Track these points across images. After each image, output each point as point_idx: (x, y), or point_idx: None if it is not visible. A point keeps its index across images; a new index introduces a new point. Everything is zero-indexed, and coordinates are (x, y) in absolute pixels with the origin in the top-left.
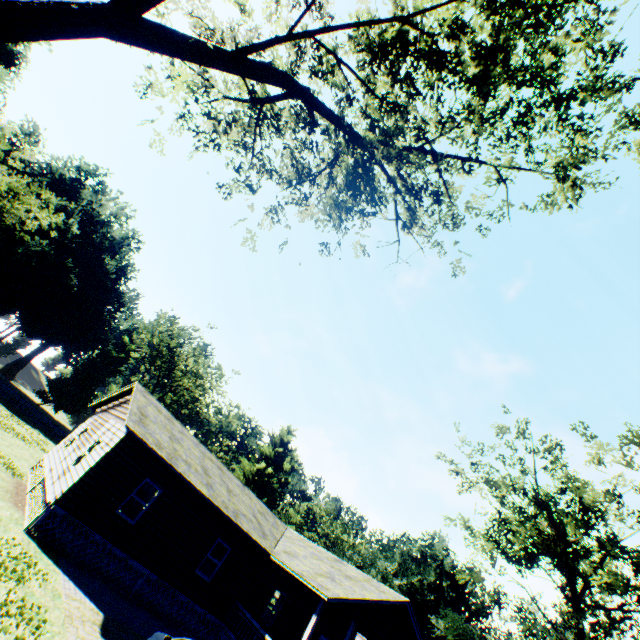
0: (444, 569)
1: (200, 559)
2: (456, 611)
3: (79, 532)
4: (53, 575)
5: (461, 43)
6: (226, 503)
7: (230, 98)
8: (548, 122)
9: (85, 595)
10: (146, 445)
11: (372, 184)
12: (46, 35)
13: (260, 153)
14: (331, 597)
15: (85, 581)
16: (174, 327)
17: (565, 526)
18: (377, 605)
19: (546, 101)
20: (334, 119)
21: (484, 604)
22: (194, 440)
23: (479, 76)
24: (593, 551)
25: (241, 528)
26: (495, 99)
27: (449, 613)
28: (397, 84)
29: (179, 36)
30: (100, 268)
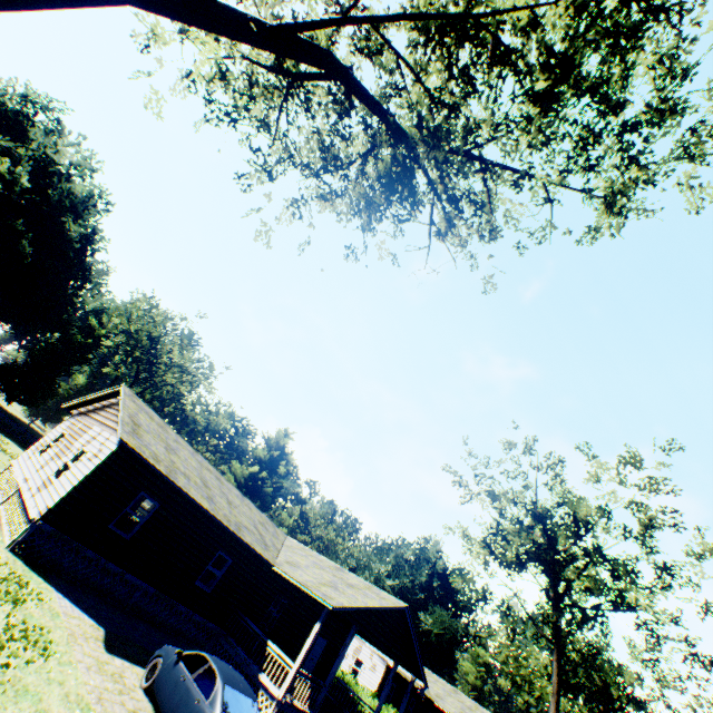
0: (436, 570)
1: (200, 571)
2: (444, 608)
3: (69, 548)
4: (47, 594)
5: (529, 40)
6: (228, 516)
7: (251, 60)
8: (607, 149)
9: (83, 612)
10: (143, 459)
11: (411, 187)
12: (58, 3)
13: (285, 135)
14: (336, 606)
15: (80, 597)
16: (156, 313)
17: (557, 537)
18: (378, 611)
19: (609, 124)
20: (378, 110)
21: (470, 601)
22: (190, 449)
23: (546, 91)
24: (578, 558)
25: (244, 541)
26: (558, 115)
27: (437, 610)
28: (454, 79)
29: (214, 6)
30: (60, 234)
